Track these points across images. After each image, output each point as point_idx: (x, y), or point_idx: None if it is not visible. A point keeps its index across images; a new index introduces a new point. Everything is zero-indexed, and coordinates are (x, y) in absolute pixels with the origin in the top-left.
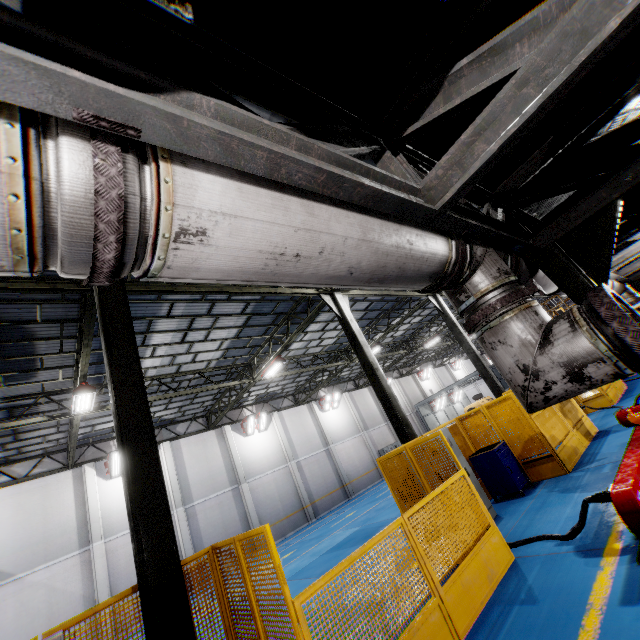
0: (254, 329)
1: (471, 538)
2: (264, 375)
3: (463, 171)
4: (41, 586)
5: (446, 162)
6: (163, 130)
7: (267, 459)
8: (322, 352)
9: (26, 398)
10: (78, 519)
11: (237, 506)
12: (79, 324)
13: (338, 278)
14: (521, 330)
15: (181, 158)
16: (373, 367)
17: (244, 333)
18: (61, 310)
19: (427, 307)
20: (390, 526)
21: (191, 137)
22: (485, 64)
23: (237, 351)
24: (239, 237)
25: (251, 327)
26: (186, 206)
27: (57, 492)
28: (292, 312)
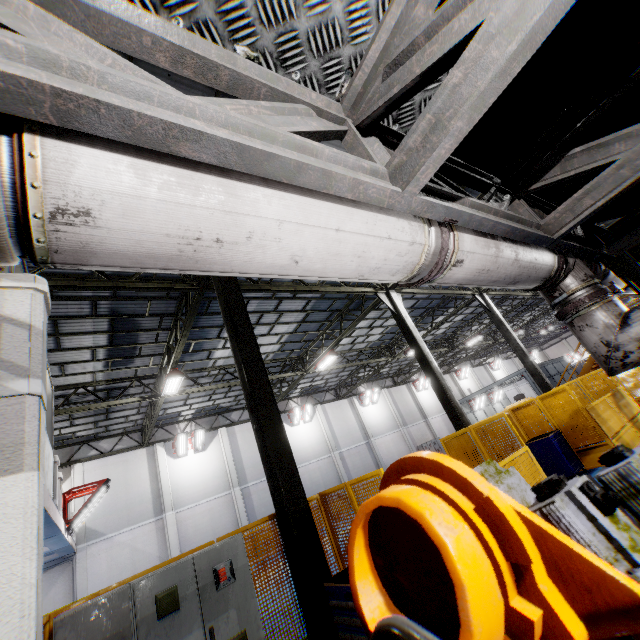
0: (310, 325)
1: None
2: (317, 368)
3: (574, 215)
4: (126, 546)
5: (562, 209)
6: (465, 220)
7: (312, 448)
8: (366, 348)
9: (122, 381)
10: (152, 491)
11: None
12: (175, 318)
13: (496, 282)
14: (604, 317)
15: (457, 228)
16: (428, 360)
17: (301, 328)
18: (163, 306)
19: (470, 305)
20: None
21: (471, 221)
22: (592, 152)
23: (292, 345)
24: (472, 263)
25: (308, 323)
26: (461, 250)
27: (135, 466)
28: (346, 309)
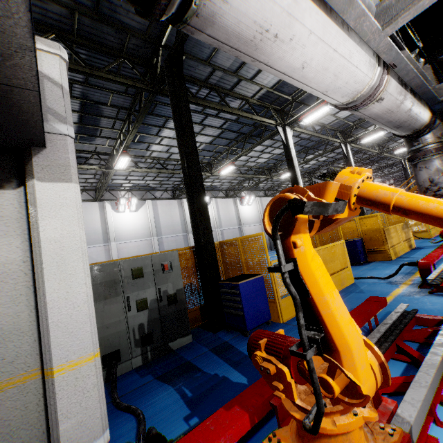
0: (222, 140)
1: (339, 268)
2: (220, 172)
3: None
4: None
5: None
6: (400, 67)
7: None
8: (255, 167)
9: (86, 153)
10: (102, 229)
11: (185, 244)
12: (129, 112)
13: (390, 123)
14: (438, 164)
15: (391, 73)
16: (298, 181)
17: (215, 142)
18: (121, 100)
19: (334, 152)
20: None
21: (404, 69)
22: None
23: (206, 153)
24: (387, 102)
25: (221, 138)
26: (386, 91)
27: (91, 212)
28: (250, 134)
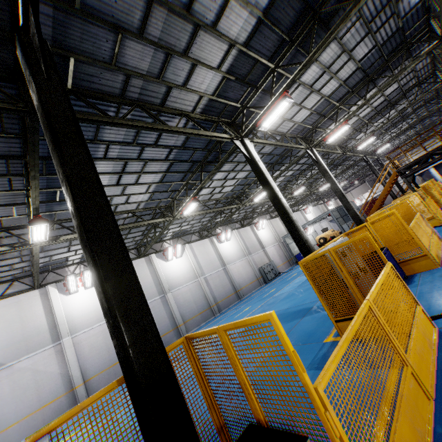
0: (174, 175)
1: (410, 315)
2: (183, 213)
3: None
4: (27, 370)
5: None
6: None
7: (183, 276)
8: (222, 198)
9: None
10: (48, 323)
11: (165, 308)
12: (24, 161)
13: None
14: None
15: None
16: (278, 197)
17: (166, 178)
18: (4, 145)
19: (298, 163)
20: (363, 308)
21: None
22: None
23: (160, 195)
24: None
25: (172, 173)
26: None
27: (29, 306)
28: (205, 160)
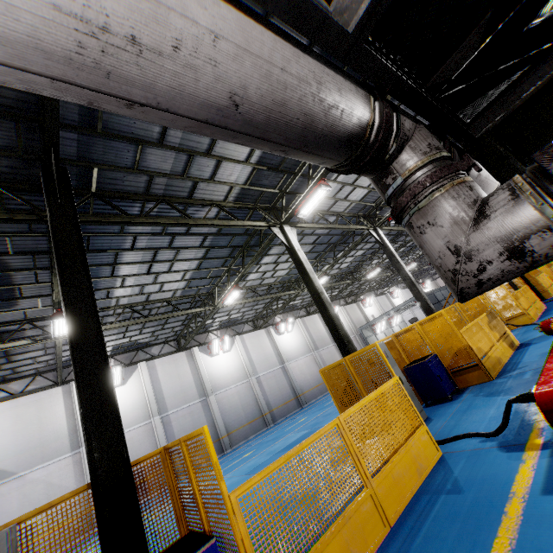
0: (213, 261)
1: (402, 436)
2: (224, 302)
3: None
4: (40, 482)
5: None
6: None
7: (231, 375)
8: (276, 282)
9: (11, 324)
10: (69, 427)
11: (206, 415)
12: (50, 256)
13: (219, 111)
14: (453, 207)
15: None
16: (318, 291)
17: (204, 265)
18: (31, 243)
19: (369, 241)
20: (326, 426)
21: None
22: None
23: (199, 281)
24: None
25: (210, 259)
26: None
27: (50, 405)
28: (246, 245)
